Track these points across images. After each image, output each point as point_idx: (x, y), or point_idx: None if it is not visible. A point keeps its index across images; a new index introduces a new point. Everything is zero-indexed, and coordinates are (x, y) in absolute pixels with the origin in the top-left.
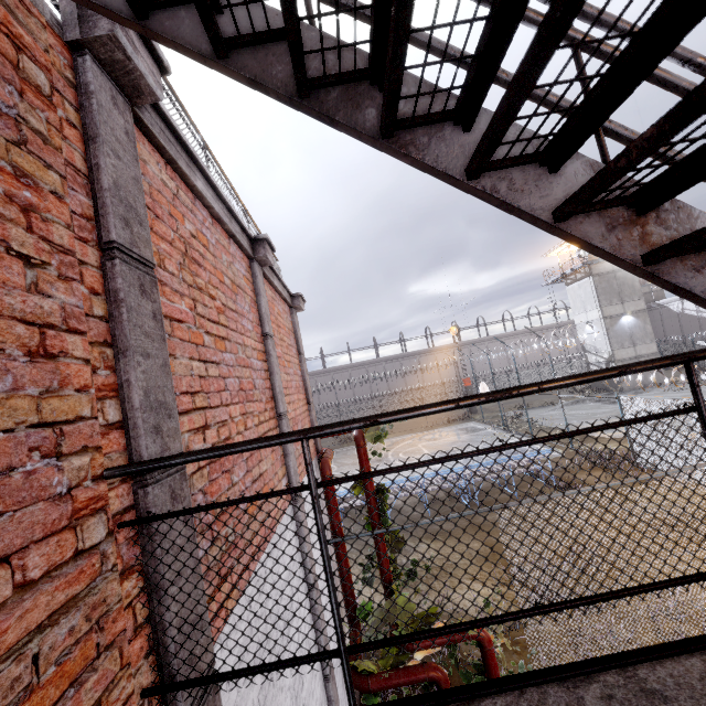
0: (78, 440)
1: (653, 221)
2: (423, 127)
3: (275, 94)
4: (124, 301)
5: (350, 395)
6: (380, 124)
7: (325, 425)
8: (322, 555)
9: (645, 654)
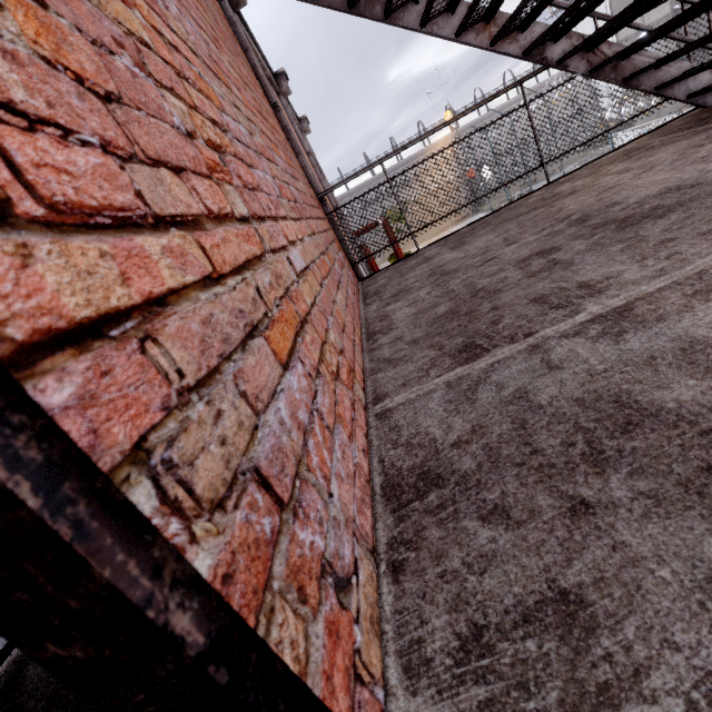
0: (308, 184)
1: (493, 25)
2: (400, 8)
3: (338, 10)
4: (291, 131)
5: (356, 225)
6: (383, 13)
7: (388, 155)
8: (398, 203)
9: (509, 204)
